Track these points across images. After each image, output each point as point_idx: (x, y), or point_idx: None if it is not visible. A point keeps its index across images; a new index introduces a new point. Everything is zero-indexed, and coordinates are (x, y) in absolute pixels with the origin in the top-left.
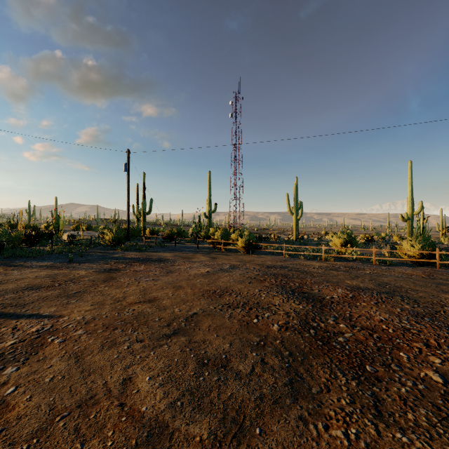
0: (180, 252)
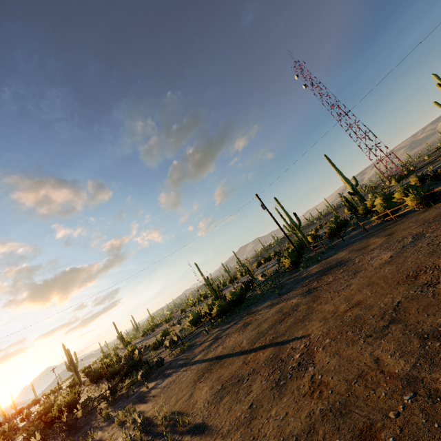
0: (352, 246)
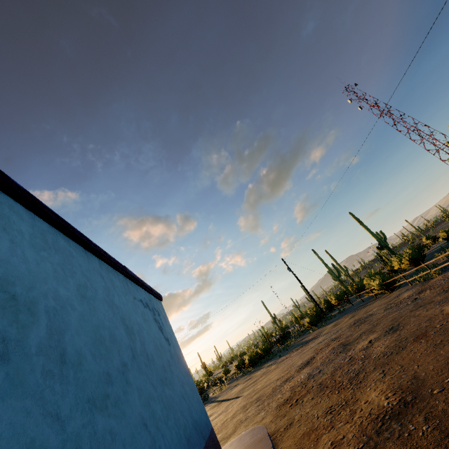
0: (343, 317)
